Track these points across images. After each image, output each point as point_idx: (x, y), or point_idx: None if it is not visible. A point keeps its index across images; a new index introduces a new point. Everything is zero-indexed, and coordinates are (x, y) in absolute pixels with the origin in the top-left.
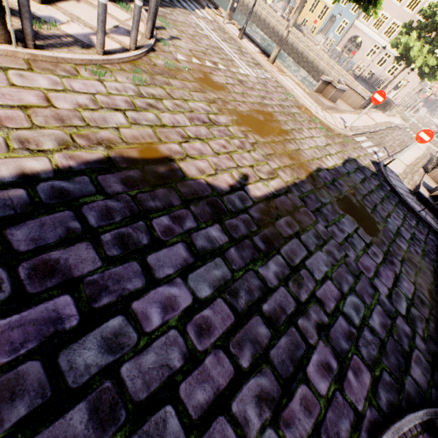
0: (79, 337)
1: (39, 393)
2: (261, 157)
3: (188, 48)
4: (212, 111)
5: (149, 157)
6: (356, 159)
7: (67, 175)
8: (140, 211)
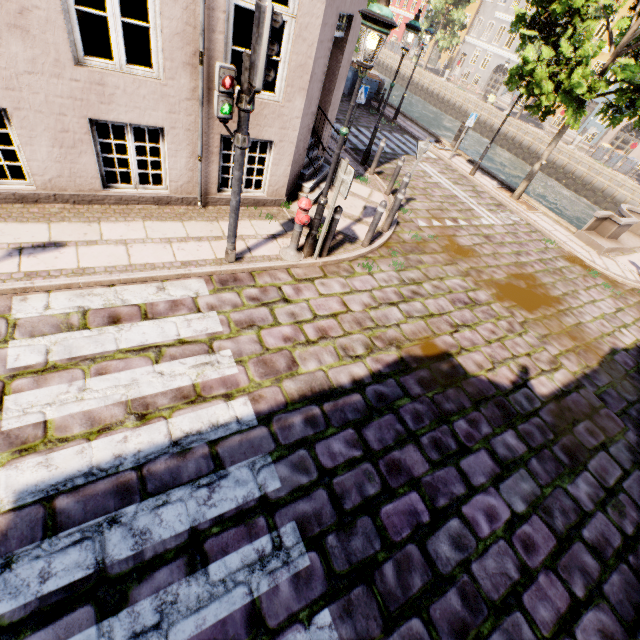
0: (434, 531)
1: (424, 571)
2: (535, 340)
3: (425, 209)
4: (469, 286)
5: (430, 353)
6: None
7: (380, 379)
8: (441, 414)
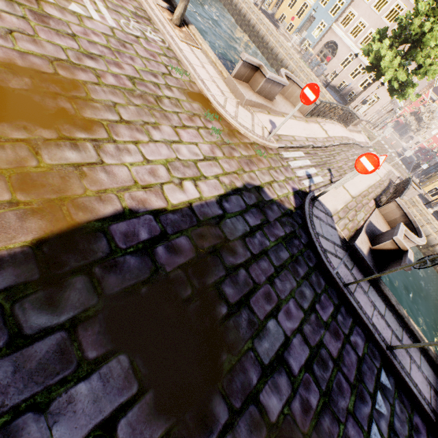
0: None
1: None
2: None
3: None
4: None
5: None
6: (262, 187)
7: None
8: None
